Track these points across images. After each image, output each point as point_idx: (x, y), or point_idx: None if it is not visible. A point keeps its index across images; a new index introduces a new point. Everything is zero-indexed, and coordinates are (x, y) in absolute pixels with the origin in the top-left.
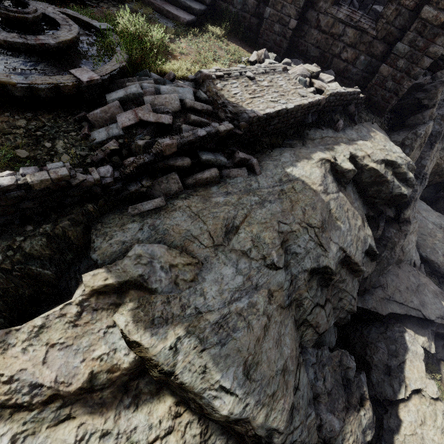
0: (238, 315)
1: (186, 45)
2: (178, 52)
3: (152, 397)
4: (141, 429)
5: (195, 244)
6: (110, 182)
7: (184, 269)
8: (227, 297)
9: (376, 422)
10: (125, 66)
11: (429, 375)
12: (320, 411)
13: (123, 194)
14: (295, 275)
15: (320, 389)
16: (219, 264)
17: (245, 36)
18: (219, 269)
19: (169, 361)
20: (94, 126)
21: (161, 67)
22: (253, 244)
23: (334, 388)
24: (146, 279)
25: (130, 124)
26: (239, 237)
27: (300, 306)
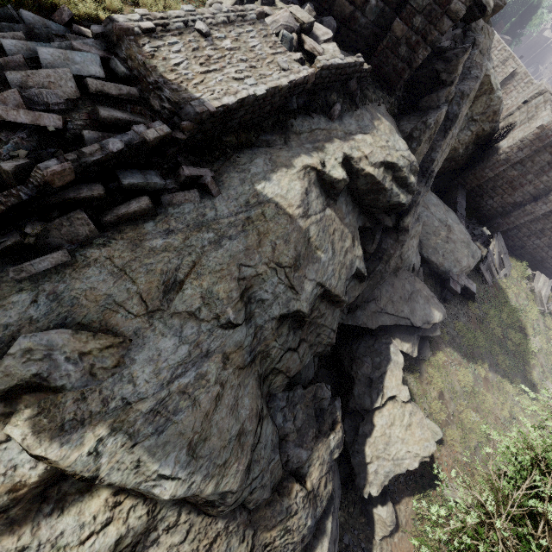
0: (182, 393)
1: None
2: None
3: (82, 495)
4: (70, 532)
5: (119, 315)
6: None
7: (102, 355)
8: (167, 377)
9: (353, 430)
10: None
11: (410, 375)
12: (288, 448)
13: None
14: (260, 325)
15: (288, 429)
16: (155, 337)
17: None
18: (155, 343)
19: (90, 467)
20: None
21: None
22: (203, 302)
23: (304, 423)
24: (46, 378)
25: None
26: (184, 295)
27: (267, 357)
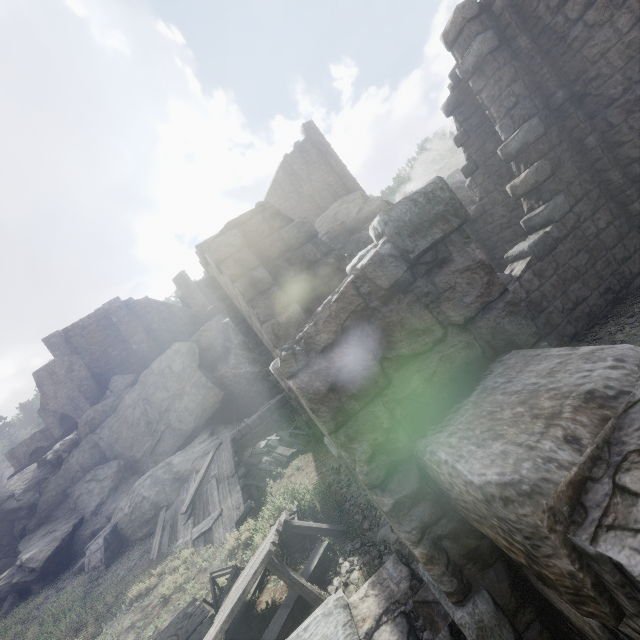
0: None
1: None
2: None
3: None
4: None
5: None
6: None
7: None
8: None
9: None
10: None
11: None
12: None
13: None
14: None
15: None
16: None
17: None
18: None
19: None
20: None
21: None
22: None
23: None
24: None
25: None
26: None
27: None
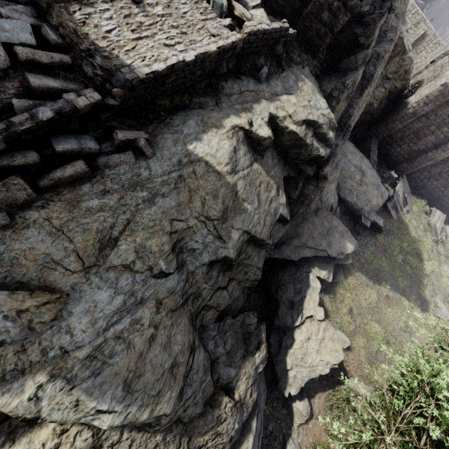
0: (117, 339)
1: None
2: None
3: (31, 427)
4: None
5: (57, 272)
6: None
7: (40, 311)
8: (102, 325)
9: (277, 343)
10: None
11: (326, 296)
12: (219, 368)
13: None
14: (192, 271)
15: (219, 353)
16: (91, 290)
17: None
18: (91, 296)
19: (32, 410)
20: None
21: None
22: (137, 255)
23: (233, 347)
24: None
25: None
26: (119, 250)
27: (199, 297)
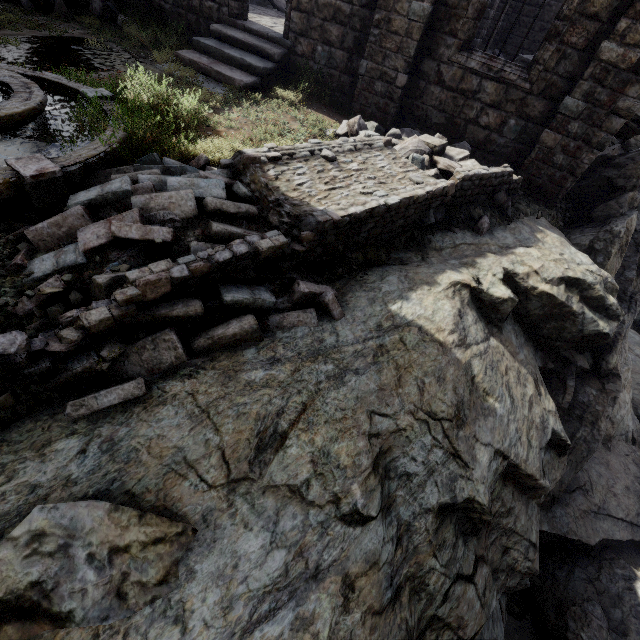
0: None
1: (239, 116)
2: (225, 126)
3: None
4: None
5: (187, 482)
6: (17, 362)
7: (145, 556)
8: (242, 618)
9: None
10: (119, 149)
11: None
12: None
13: (58, 378)
14: (406, 522)
15: None
16: (234, 528)
17: (334, 101)
18: (232, 541)
19: None
20: (37, 250)
21: (189, 149)
22: (314, 470)
23: None
24: (49, 591)
25: (97, 244)
26: (287, 456)
27: (421, 591)
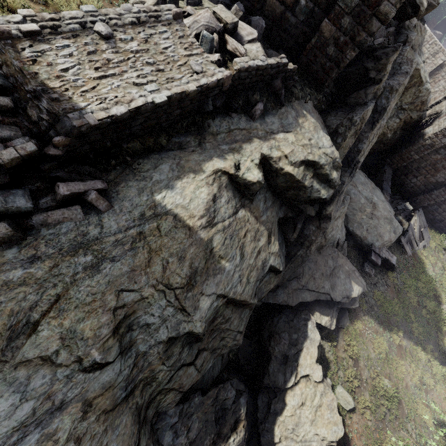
0: None
1: None
2: None
3: None
4: None
5: None
6: None
7: None
8: None
9: (266, 406)
10: None
11: (328, 343)
12: None
13: None
14: (143, 352)
15: (179, 445)
16: None
17: None
18: None
19: None
20: None
21: None
22: (62, 344)
23: (200, 432)
24: None
25: None
26: (39, 337)
27: (153, 382)
